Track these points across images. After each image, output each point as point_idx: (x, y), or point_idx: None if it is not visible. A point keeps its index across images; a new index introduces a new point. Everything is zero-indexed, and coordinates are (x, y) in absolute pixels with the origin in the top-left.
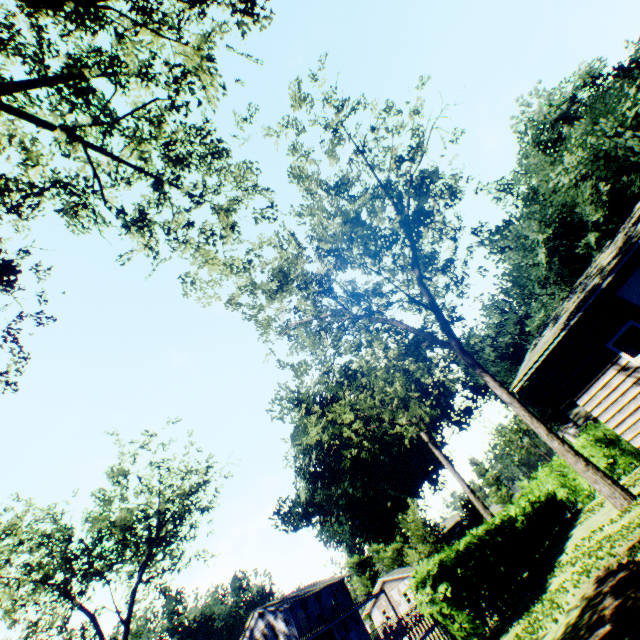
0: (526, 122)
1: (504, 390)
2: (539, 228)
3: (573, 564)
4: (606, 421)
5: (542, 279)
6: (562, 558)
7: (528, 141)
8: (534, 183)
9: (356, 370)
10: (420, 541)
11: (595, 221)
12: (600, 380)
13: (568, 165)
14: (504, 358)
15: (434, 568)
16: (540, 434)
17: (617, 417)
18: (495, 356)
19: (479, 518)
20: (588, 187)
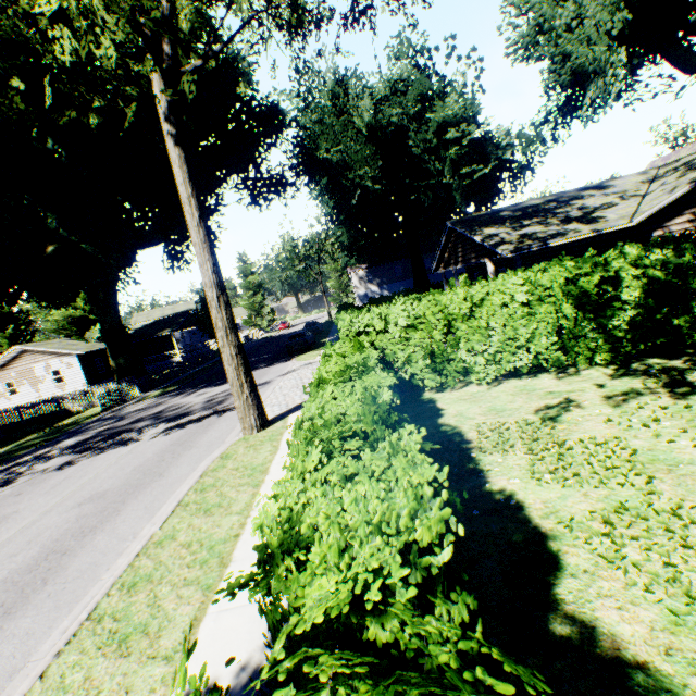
0: None
1: None
2: None
3: None
4: None
5: None
6: None
7: None
8: None
9: None
10: None
11: None
12: None
13: None
14: (372, 141)
15: None
16: None
17: None
18: (368, 125)
19: None
20: None
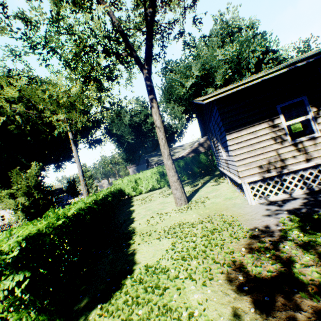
0: (221, 20)
1: (161, 118)
2: (200, 68)
3: (160, 239)
4: (236, 155)
5: (181, 95)
6: (137, 227)
7: (218, 28)
8: (201, 54)
9: (41, 77)
10: (26, 195)
11: (216, 85)
12: (254, 128)
13: (227, 51)
14: (131, 127)
15: (15, 247)
16: (164, 154)
17: (244, 155)
18: (128, 123)
19: (74, 189)
20: (225, 68)
